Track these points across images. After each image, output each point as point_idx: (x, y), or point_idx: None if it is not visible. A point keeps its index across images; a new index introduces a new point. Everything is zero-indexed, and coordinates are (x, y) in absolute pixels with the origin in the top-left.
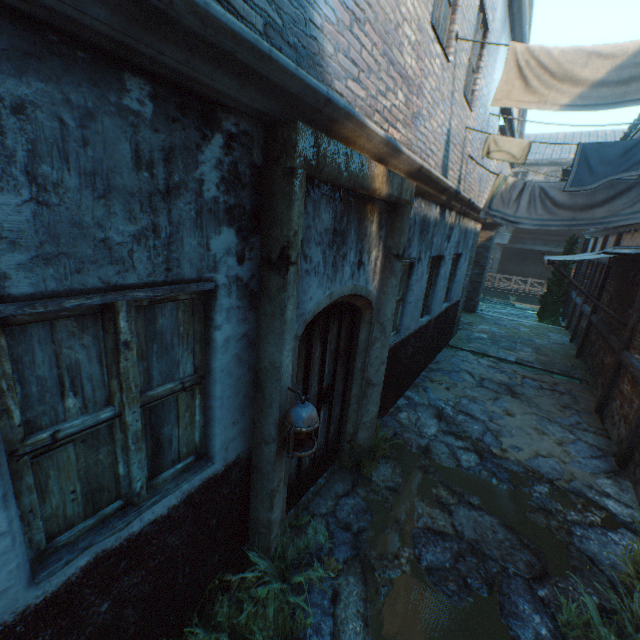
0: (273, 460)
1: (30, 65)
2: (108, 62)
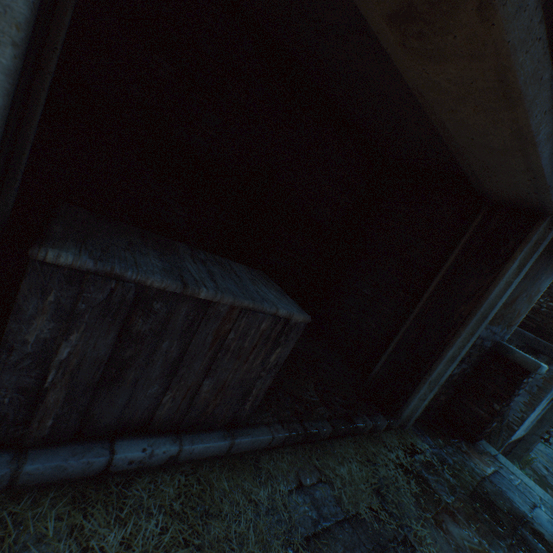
0: (535, 440)
1: None
2: None
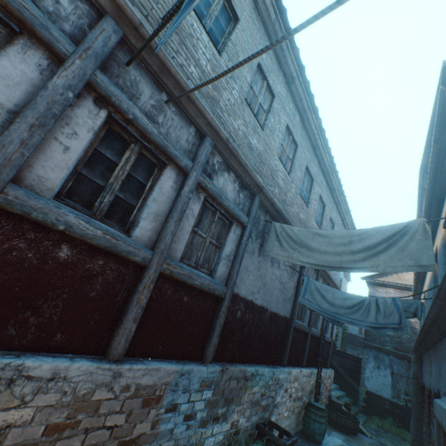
0: None
1: (397, 359)
2: (403, 358)
